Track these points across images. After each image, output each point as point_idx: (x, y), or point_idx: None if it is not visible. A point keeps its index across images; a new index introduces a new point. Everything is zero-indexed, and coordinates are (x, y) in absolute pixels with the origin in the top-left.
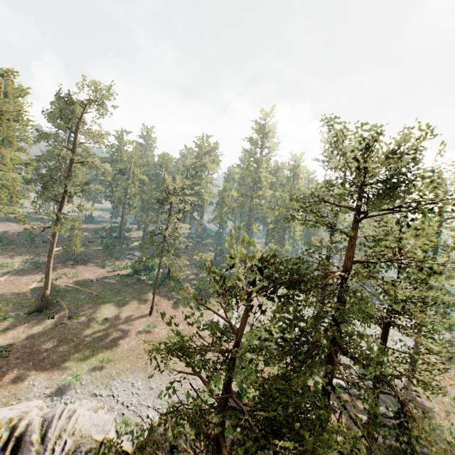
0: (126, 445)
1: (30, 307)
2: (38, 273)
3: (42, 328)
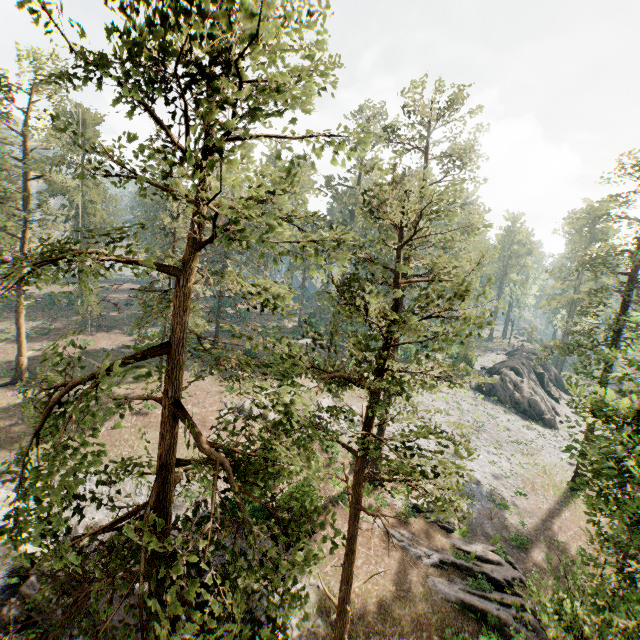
0: (38, 551)
1: (8, 379)
2: (43, 341)
3: (7, 403)
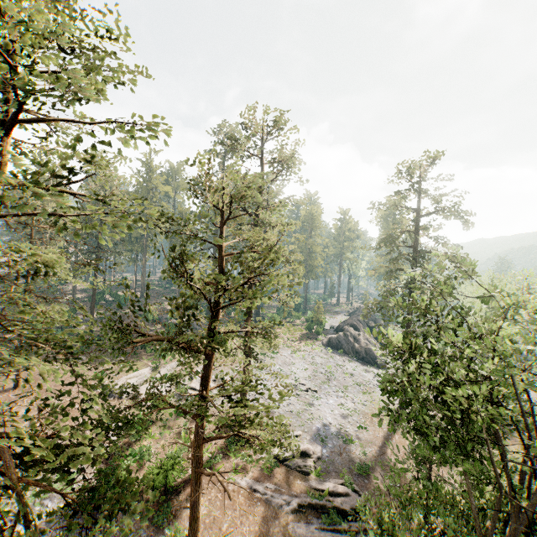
0: None
1: None
2: None
3: None
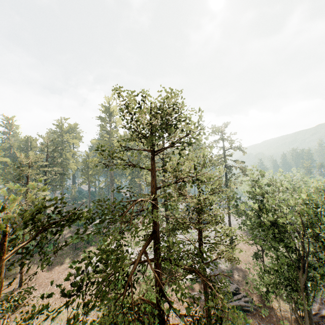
0: None
1: None
2: None
3: None
